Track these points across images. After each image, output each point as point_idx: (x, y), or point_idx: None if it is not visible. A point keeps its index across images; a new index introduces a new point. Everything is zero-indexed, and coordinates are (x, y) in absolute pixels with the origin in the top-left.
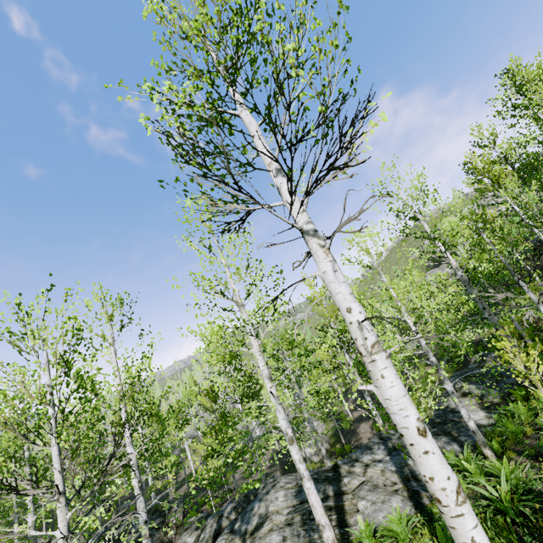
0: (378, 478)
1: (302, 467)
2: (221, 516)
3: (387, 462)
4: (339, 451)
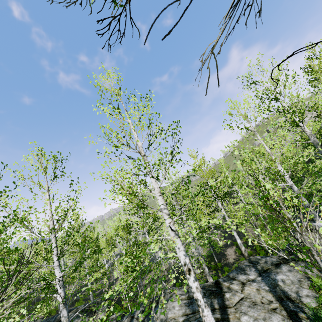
0: (255, 296)
1: (199, 295)
2: (133, 317)
3: (260, 282)
4: (214, 267)
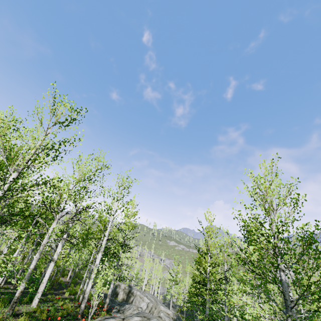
0: None
1: None
2: None
3: None
4: None
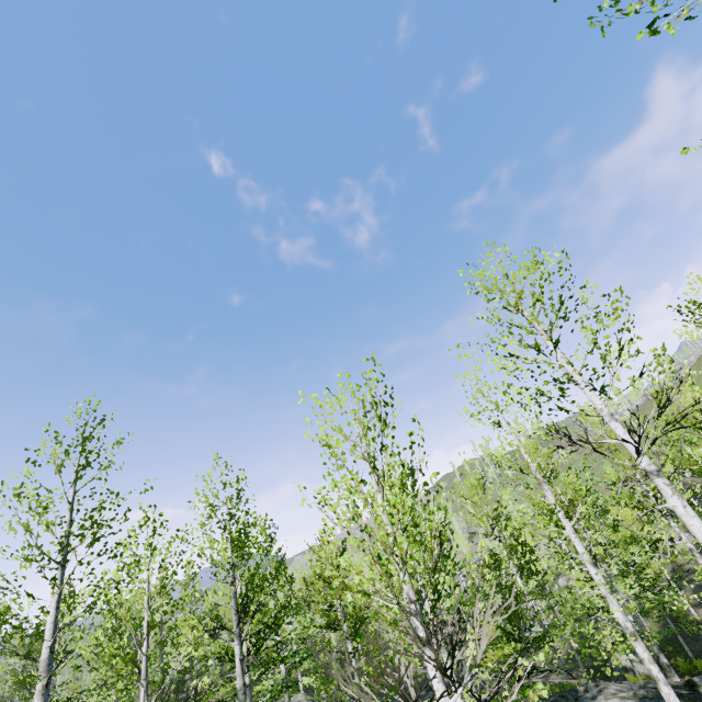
0: None
1: (654, 669)
2: None
3: None
4: (685, 668)
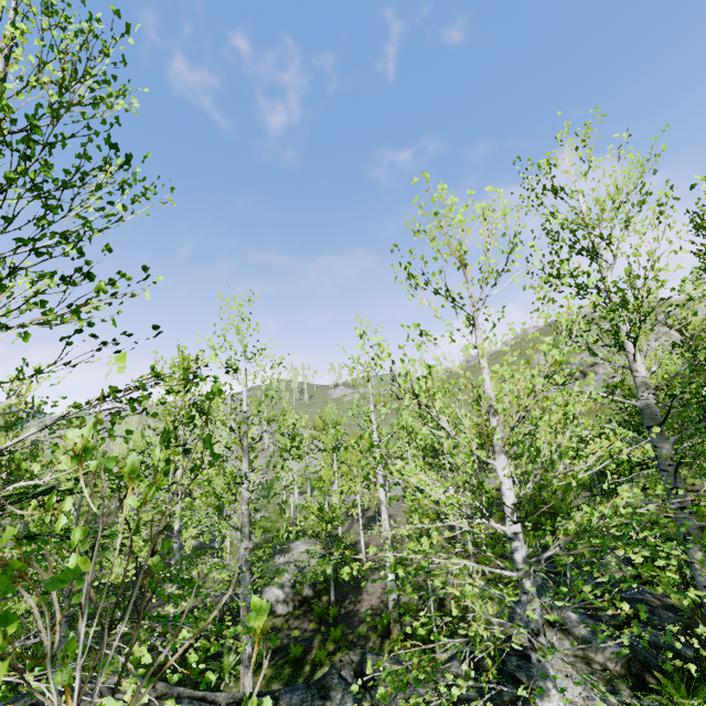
0: None
1: None
2: None
3: None
4: (320, 612)
